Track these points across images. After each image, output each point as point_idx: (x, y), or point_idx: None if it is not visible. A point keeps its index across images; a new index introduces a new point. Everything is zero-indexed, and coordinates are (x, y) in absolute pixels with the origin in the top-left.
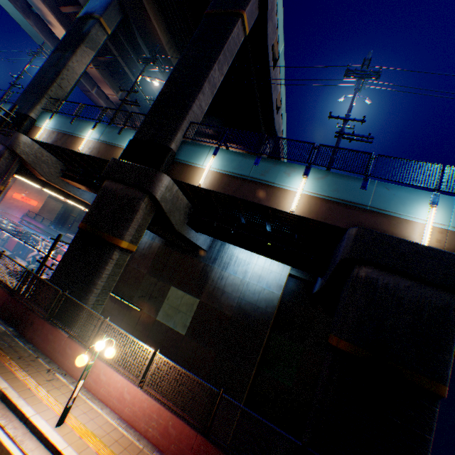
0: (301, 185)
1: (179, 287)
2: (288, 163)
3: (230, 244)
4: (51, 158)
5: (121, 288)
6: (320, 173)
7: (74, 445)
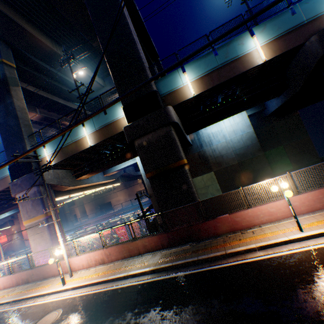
0: (256, 43)
1: (195, 176)
2: (236, 38)
3: (201, 130)
4: (62, 172)
5: None
6: (260, 27)
7: (322, 227)
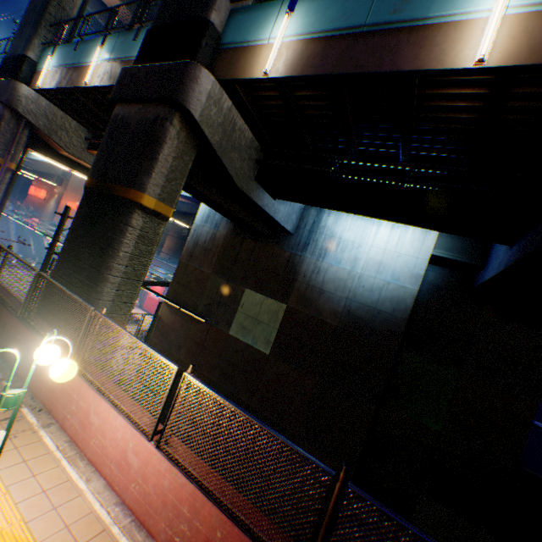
0: None
1: (256, 289)
2: None
3: (328, 221)
4: (68, 121)
5: (182, 296)
6: None
7: None
